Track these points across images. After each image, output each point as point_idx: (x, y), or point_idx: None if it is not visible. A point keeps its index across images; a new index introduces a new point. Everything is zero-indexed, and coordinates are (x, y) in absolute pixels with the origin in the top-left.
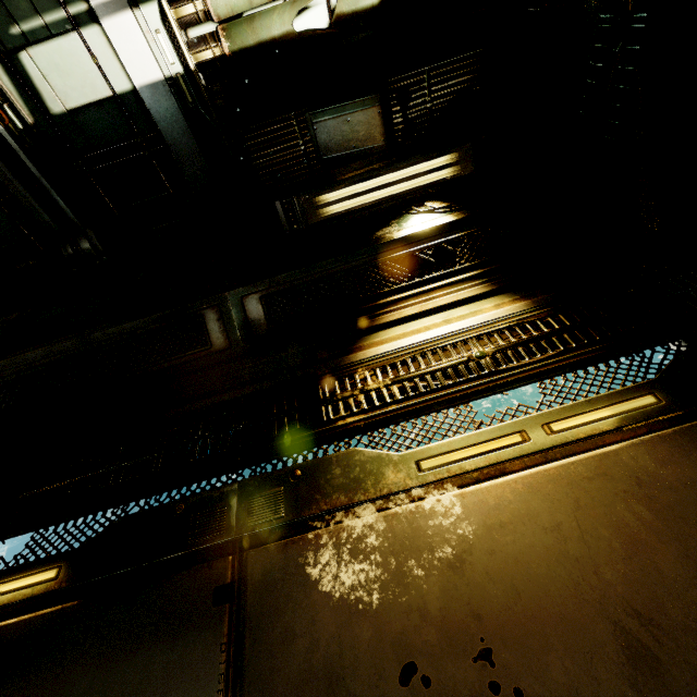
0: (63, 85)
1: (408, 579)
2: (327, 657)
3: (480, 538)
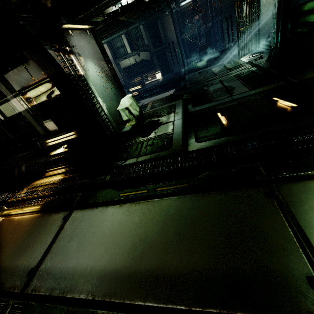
0: (8, 112)
1: None
2: None
3: None
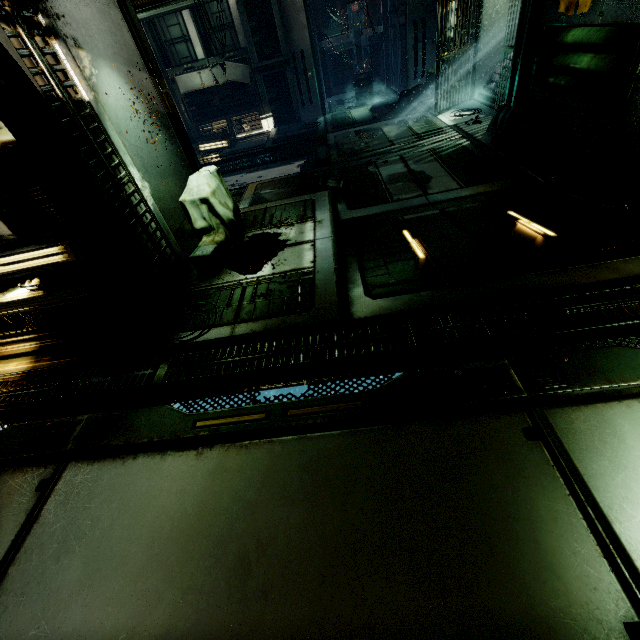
0: None
1: None
2: None
3: None
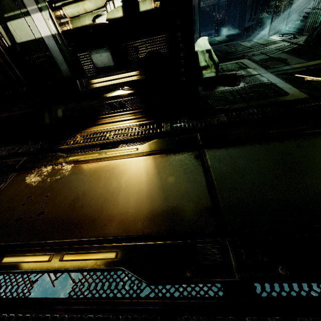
0: (20, 34)
1: (45, 181)
2: (16, 193)
3: (68, 175)
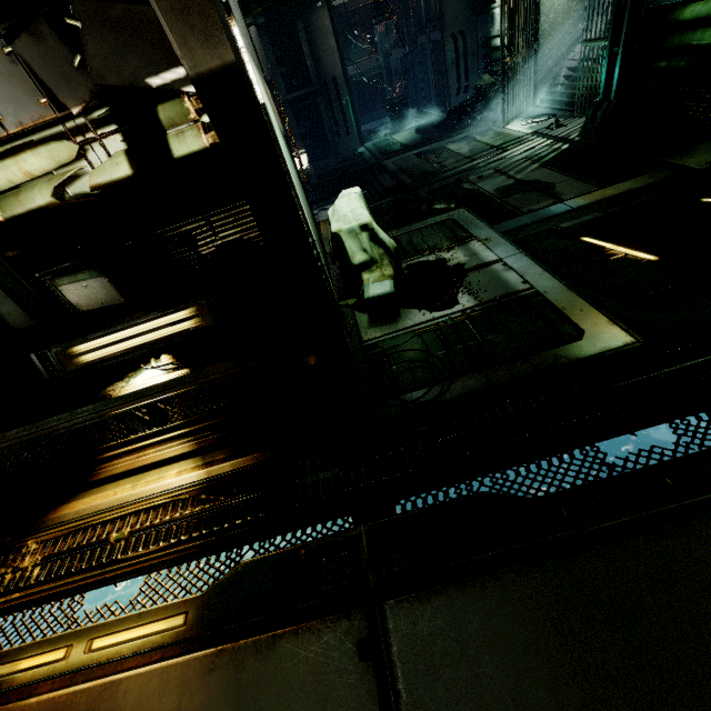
0: None
1: None
2: None
3: None
